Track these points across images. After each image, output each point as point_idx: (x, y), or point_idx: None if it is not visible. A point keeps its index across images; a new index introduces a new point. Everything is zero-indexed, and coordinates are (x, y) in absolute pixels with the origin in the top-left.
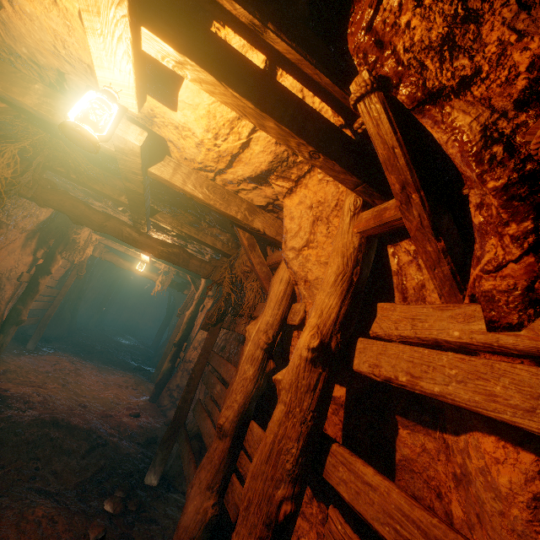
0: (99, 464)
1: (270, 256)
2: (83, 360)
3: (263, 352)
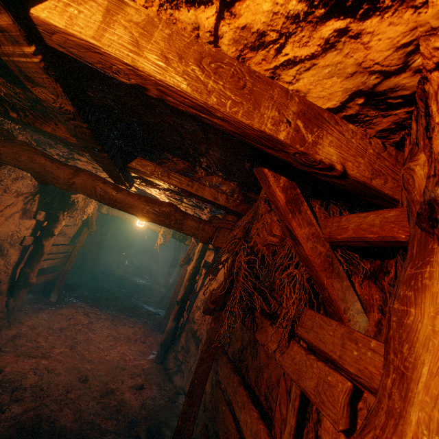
0: None
1: (330, 220)
2: (99, 309)
3: None
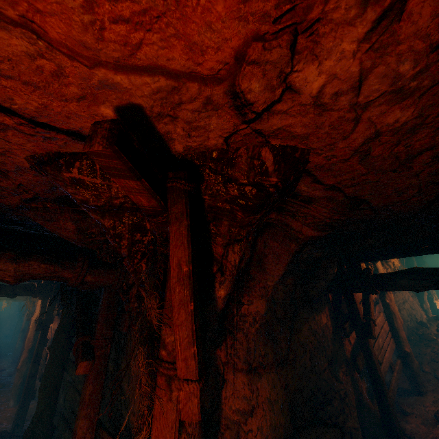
0: None
1: None
2: None
3: None
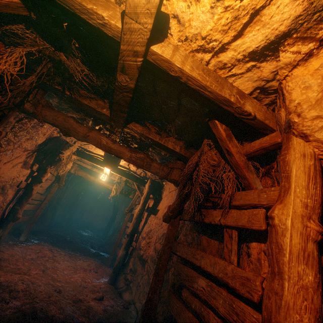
0: None
1: (245, 145)
2: (58, 248)
3: (316, 245)
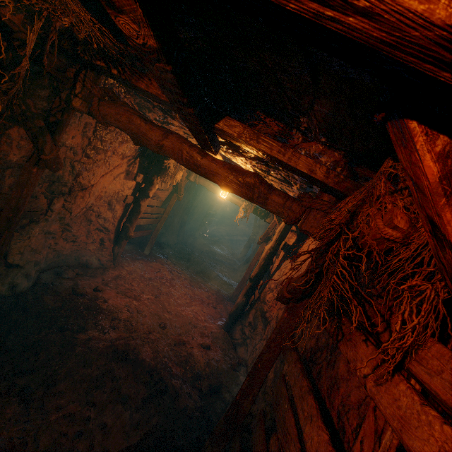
0: (150, 422)
1: None
2: (180, 269)
3: None
